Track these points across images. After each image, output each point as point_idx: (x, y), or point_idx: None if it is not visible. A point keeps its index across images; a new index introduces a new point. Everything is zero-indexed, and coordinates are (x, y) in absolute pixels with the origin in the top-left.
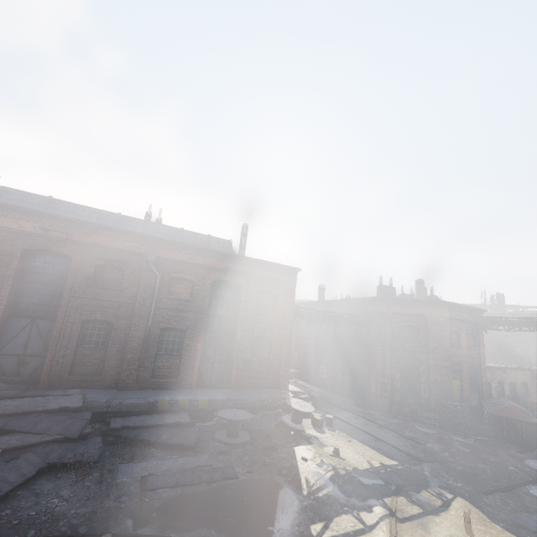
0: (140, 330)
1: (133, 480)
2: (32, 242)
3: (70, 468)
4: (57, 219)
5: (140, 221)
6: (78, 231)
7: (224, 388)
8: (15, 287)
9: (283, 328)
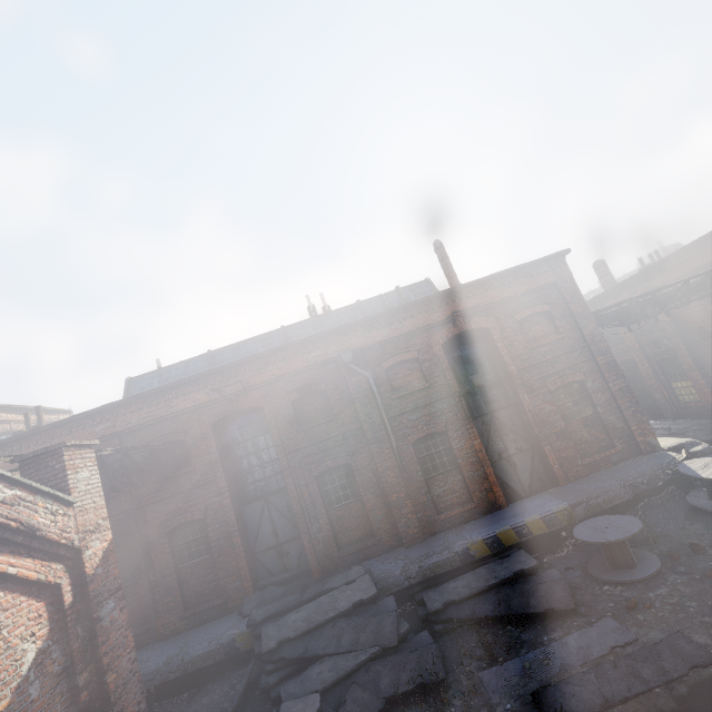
0: (387, 457)
1: (522, 704)
2: (214, 411)
3: (416, 700)
4: (223, 371)
5: (307, 323)
6: (250, 372)
7: (547, 487)
8: (228, 471)
9: (592, 357)
